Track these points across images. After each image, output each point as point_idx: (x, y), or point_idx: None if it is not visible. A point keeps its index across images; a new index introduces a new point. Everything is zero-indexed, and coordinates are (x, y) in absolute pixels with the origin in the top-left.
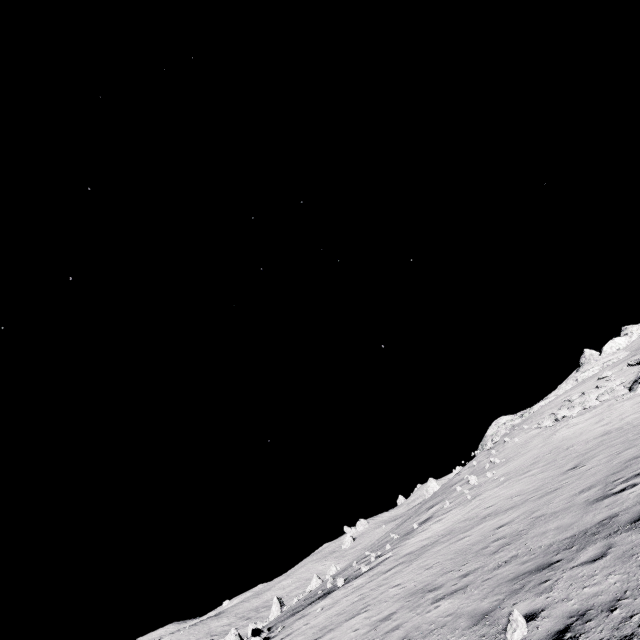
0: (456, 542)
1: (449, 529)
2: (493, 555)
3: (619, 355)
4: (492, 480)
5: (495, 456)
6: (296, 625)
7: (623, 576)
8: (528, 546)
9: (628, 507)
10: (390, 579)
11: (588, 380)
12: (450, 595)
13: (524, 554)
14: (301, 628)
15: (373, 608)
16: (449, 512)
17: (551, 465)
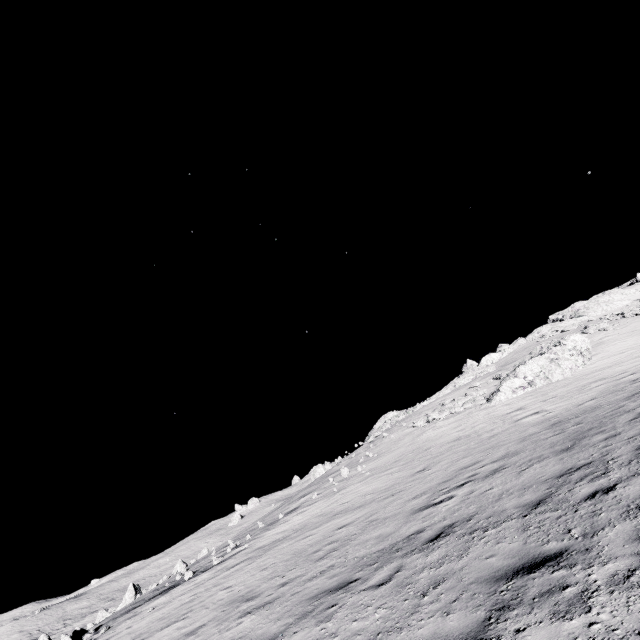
0: (301, 540)
1: (304, 524)
2: (318, 562)
3: (490, 368)
4: (360, 474)
5: (372, 450)
6: (120, 627)
7: (388, 612)
8: (347, 555)
9: (435, 522)
10: (228, 578)
11: (462, 387)
12: (258, 609)
13: (339, 565)
14: (121, 633)
15: (192, 616)
16: (314, 504)
17: (408, 465)
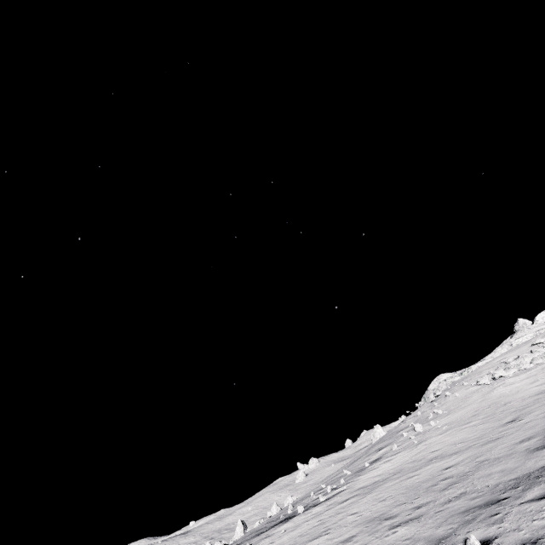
0: (406, 479)
1: (398, 468)
2: (443, 491)
3: None
4: (436, 428)
5: (438, 408)
6: (262, 543)
7: None
8: (475, 485)
9: None
10: (347, 508)
11: (522, 345)
12: (406, 523)
13: (472, 491)
14: None
15: (334, 531)
16: (397, 454)
17: (491, 418)
